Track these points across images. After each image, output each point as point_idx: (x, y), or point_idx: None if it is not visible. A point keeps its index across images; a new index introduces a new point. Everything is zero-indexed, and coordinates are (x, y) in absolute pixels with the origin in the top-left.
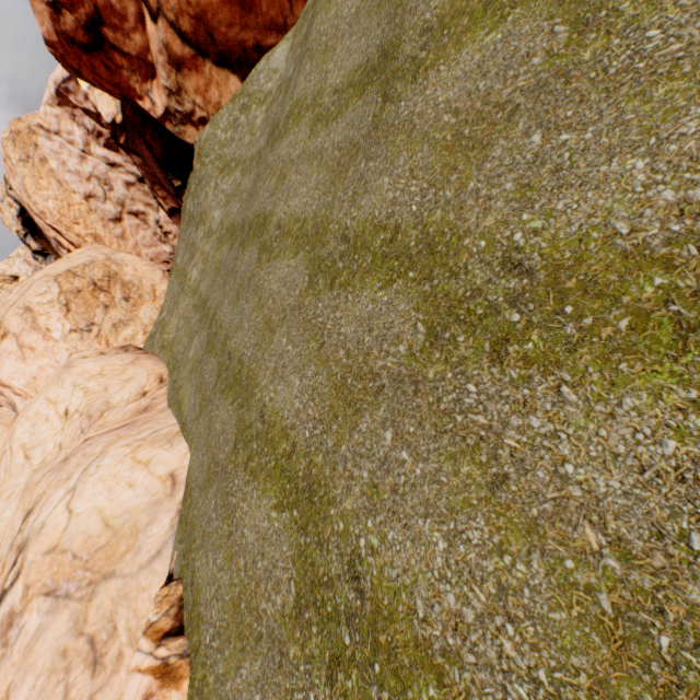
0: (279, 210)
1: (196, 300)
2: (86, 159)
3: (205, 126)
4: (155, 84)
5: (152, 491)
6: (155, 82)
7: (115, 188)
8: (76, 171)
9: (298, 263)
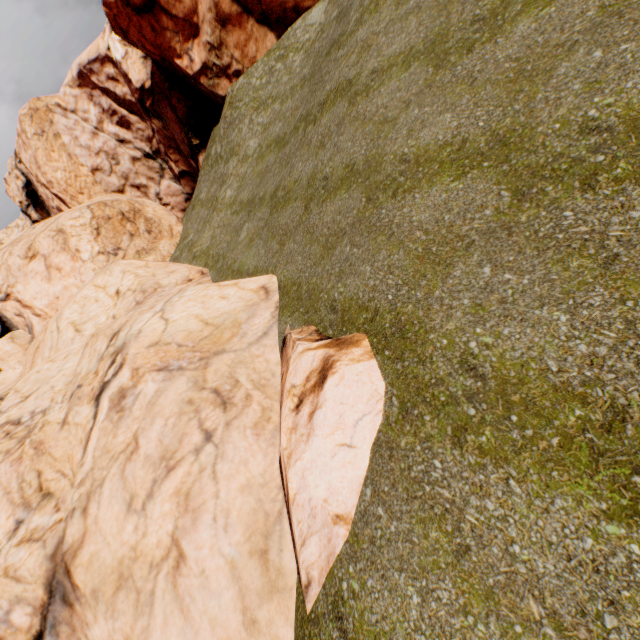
0: (369, 65)
1: (235, 208)
2: (98, 135)
3: (238, 78)
4: (197, 43)
5: (246, 299)
6: (197, 41)
7: (121, 163)
8: (86, 145)
9: (412, 71)
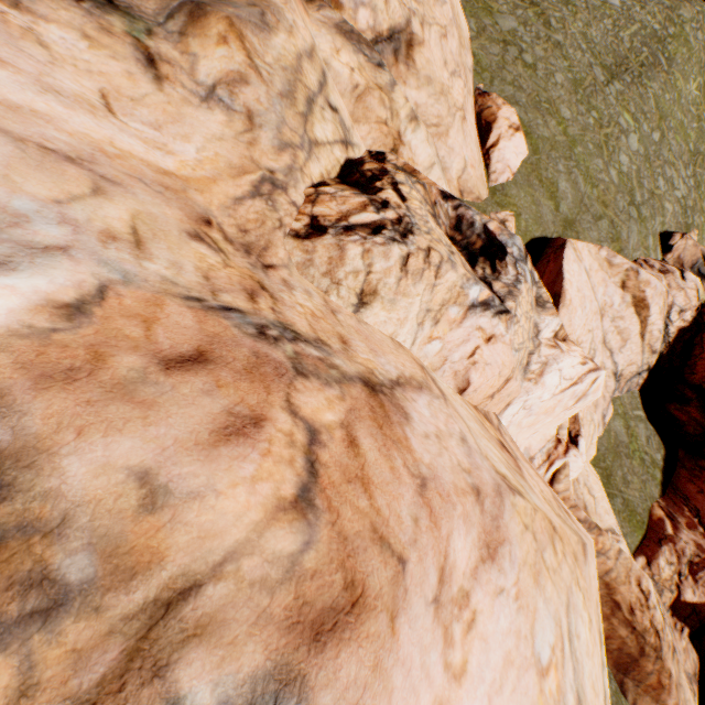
0: (560, 37)
1: None
2: None
3: None
4: None
5: (467, 36)
6: None
7: None
8: None
9: (569, 77)
